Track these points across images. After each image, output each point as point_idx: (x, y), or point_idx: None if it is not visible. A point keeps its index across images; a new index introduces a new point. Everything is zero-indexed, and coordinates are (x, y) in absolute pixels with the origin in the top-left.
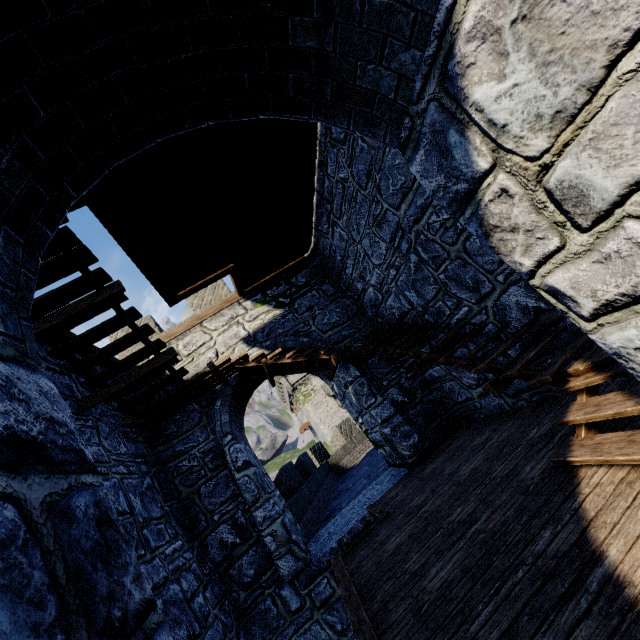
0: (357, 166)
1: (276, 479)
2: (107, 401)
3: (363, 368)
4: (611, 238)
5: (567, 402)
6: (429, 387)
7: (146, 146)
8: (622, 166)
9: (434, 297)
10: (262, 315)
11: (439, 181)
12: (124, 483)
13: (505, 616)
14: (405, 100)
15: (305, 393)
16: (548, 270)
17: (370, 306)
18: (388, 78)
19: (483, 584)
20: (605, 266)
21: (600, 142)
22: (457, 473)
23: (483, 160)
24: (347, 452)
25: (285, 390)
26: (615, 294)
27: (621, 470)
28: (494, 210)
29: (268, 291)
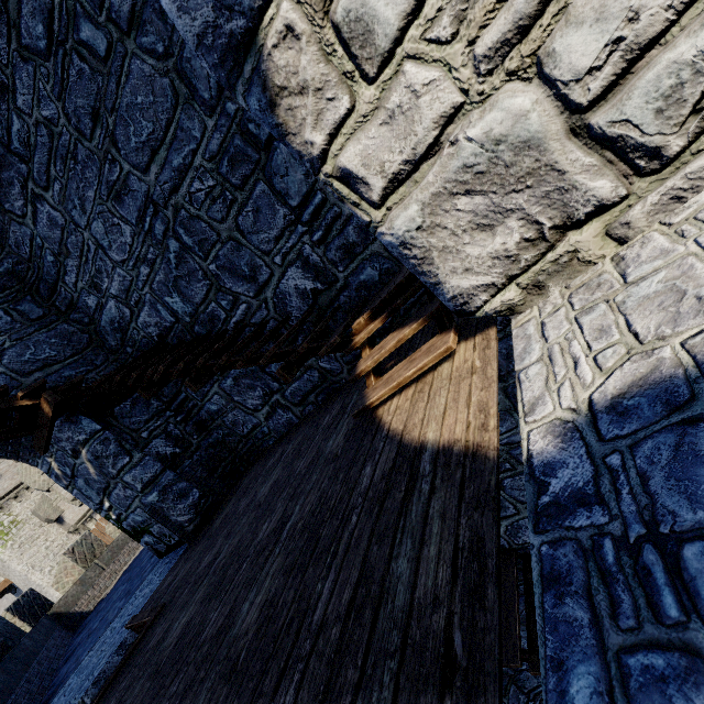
0: (74, 99)
1: None
2: None
3: (106, 420)
4: (394, 89)
5: (349, 385)
6: (208, 428)
7: None
8: None
9: (205, 298)
10: None
11: (206, 16)
12: None
13: (352, 567)
14: None
15: None
16: (340, 145)
17: (112, 331)
18: None
19: (316, 563)
20: (391, 128)
21: None
22: (255, 499)
23: None
24: (88, 585)
25: None
26: (400, 163)
27: (410, 389)
28: (280, 62)
29: None
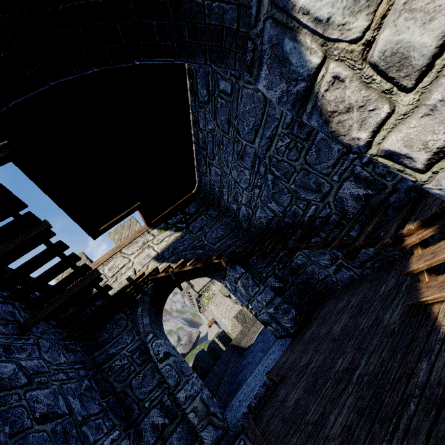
0: (220, 118)
1: (193, 364)
2: (46, 320)
3: (246, 266)
4: (435, 89)
5: (402, 262)
6: (296, 273)
7: (40, 88)
8: (436, 18)
9: (289, 203)
10: (166, 238)
11: (282, 88)
12: (63, 388)
13: None
14: (246, 27)
15: (208, 297)
16: (382, 136)
17: (244, 220)
18: (230, 11)
19: (380, 422)
20: (432, 117)
21: (414, 3)
22: (331, 332)
23: (315, 56)
24: (244, 335)
25: (193, 297)
26: (444, 140)
27: None
28: (330, 98)
29: (169, 220)
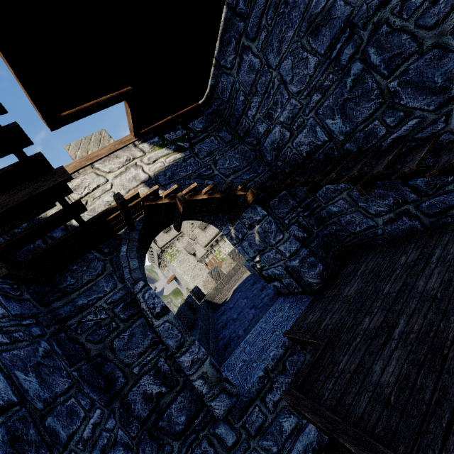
0: None
1: None
2: None
3: (266, 209)
4: None
5: None
6: (324, 223)
7: None
8: None
9: (369, 117)
10: (162, 158)
11: None
12: (4, 358)
13: None
14: None
15: (171, 253)
16: None
17: (271, 150)
18: None
19: None
20: None
21: None
22: (414, 289)
23: None
24: (218, 291)
25: (155, 253)
26: None
27: None
28: None
29: (165, 134)
